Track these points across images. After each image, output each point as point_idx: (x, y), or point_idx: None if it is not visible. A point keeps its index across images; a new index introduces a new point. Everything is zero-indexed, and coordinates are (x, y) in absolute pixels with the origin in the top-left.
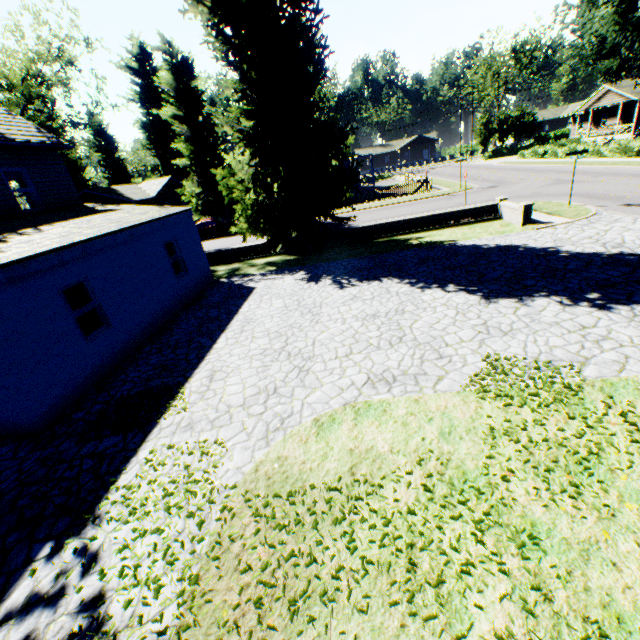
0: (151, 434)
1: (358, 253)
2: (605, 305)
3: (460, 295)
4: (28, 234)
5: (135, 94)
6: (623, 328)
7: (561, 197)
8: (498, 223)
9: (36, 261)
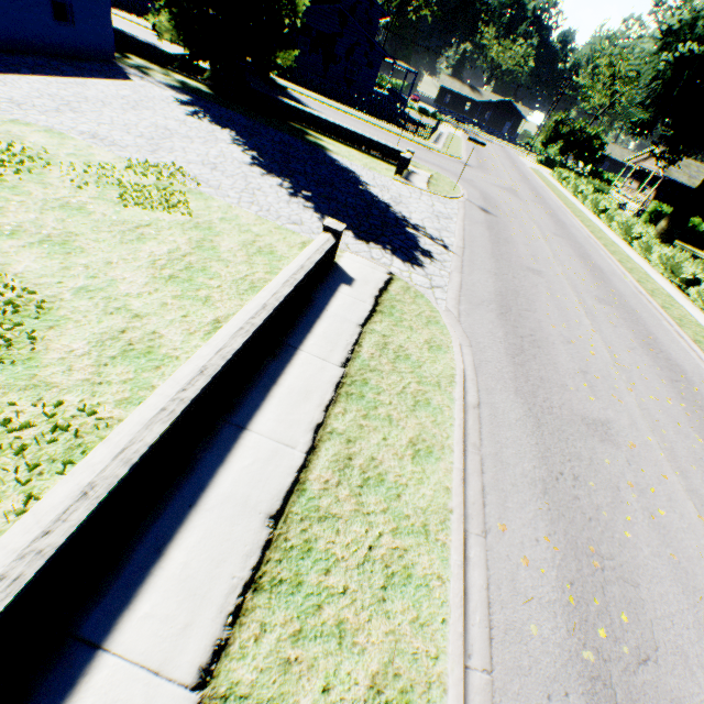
0: None
1: (257, 118)
2: (298, 196)
3: (245, 156)
4: None
5: None
6: (274, 200)
7: (473, 189)
8: (390, 168)
9: None
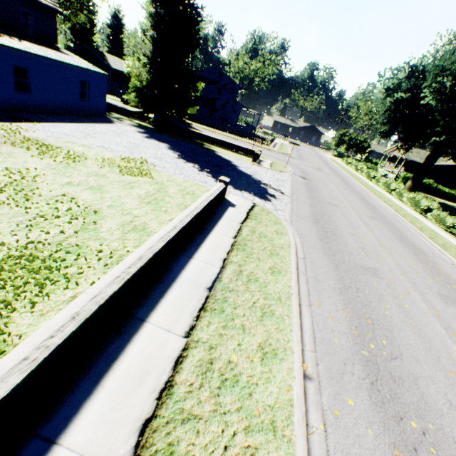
0: (16, 123)
1: (178, 138)
2: (203, 171)
3: (174, 155)
4: (14, 40)
5: (148, 6)
6: (191, 173)
7: (296, 168)
8: (249, 159)
9: (8, 49)
